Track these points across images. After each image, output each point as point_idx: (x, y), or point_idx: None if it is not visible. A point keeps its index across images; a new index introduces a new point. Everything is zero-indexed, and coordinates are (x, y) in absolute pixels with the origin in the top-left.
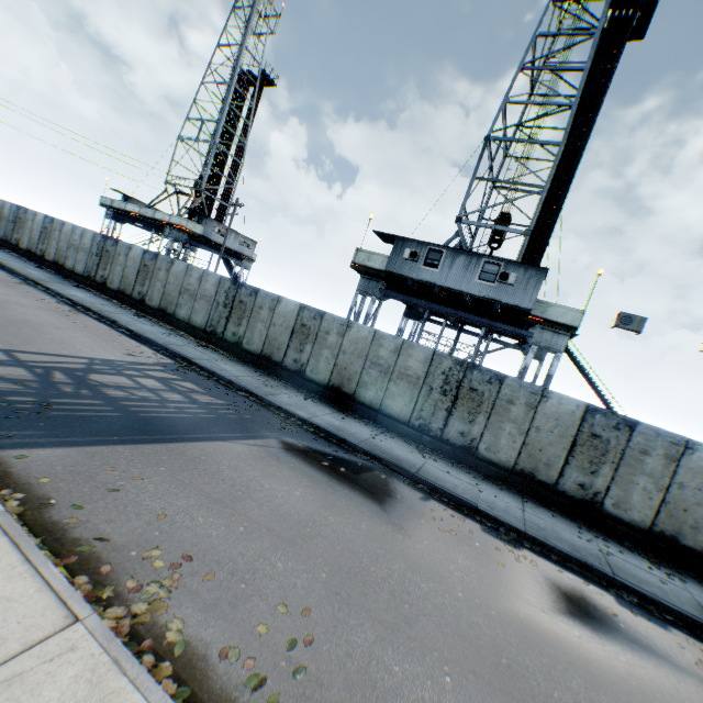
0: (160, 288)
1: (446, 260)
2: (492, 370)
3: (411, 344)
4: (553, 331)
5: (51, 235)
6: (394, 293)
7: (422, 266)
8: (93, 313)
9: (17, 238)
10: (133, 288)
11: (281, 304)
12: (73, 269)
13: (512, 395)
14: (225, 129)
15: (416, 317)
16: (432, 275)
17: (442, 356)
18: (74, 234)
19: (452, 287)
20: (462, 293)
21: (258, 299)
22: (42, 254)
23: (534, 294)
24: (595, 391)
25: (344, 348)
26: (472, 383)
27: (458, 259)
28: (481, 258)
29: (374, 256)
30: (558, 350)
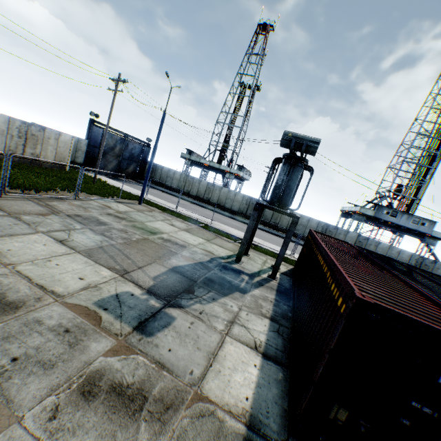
0: (286, 222)
1: (398, 215)
2: (431, 259)
3: (403, 250)
4: (432, 239)
5: (212, 191)
6: (370, 222)
7: (389, 216)
8: (282, 237)
9: (186, 190)
10: (270, 220)
11: (349, 233)
12: (230, 208)
13: (437, 267)
14: (233, 112)
15: (347, 217)
16: (392, 220)
17: (414, 254)
18: (229, 193)
19: (400, 224)
20: (404, 227)
21: (338, 231)
22: (207, 199)
23: (431, 230)
24: (431, 253)
25: (377, 250)
26: (425, 263)
27: (403, 215)
28: (412, 216)
29: (368, 210)
30: (433, 245)
